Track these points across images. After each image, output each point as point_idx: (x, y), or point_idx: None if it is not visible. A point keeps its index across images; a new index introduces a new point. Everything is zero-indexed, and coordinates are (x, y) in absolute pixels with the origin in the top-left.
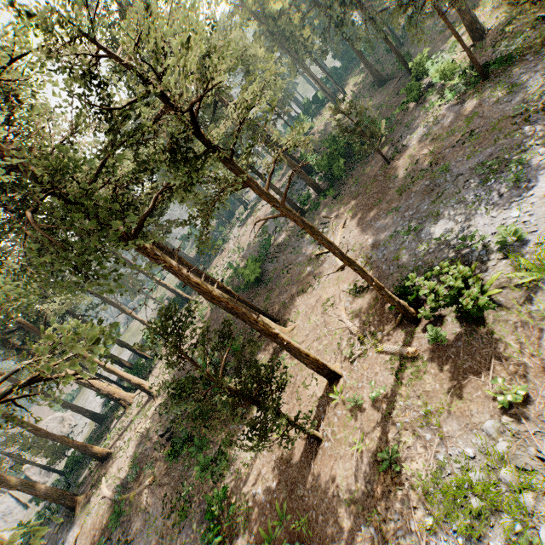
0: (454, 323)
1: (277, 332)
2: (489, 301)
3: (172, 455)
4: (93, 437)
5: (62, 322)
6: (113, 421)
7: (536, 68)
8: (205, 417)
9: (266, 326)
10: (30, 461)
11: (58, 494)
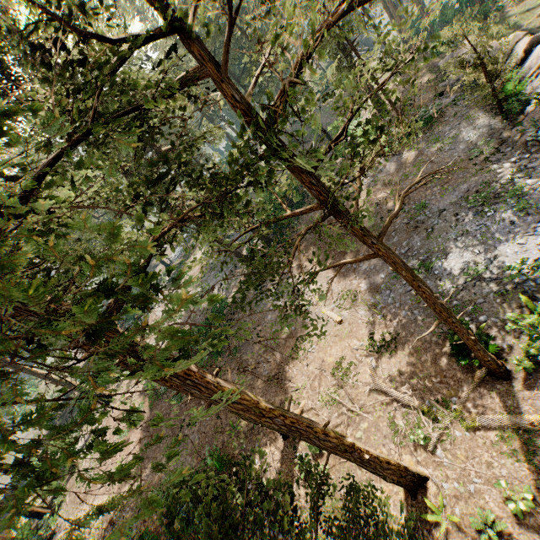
0: None
1: (352, 442)
2: None
3: None
4: None
5: None
6: None
7: (462, 125)
8: None
9: (338, 437)
10: None
11: None
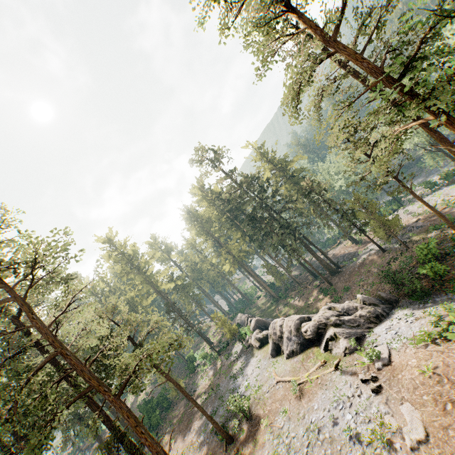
0: (245, 425)
1: None
2: (251, 408)
3: None
4: None
5: None
6: None
7: (234, 348)
8: None
9: None
10: None
11: None
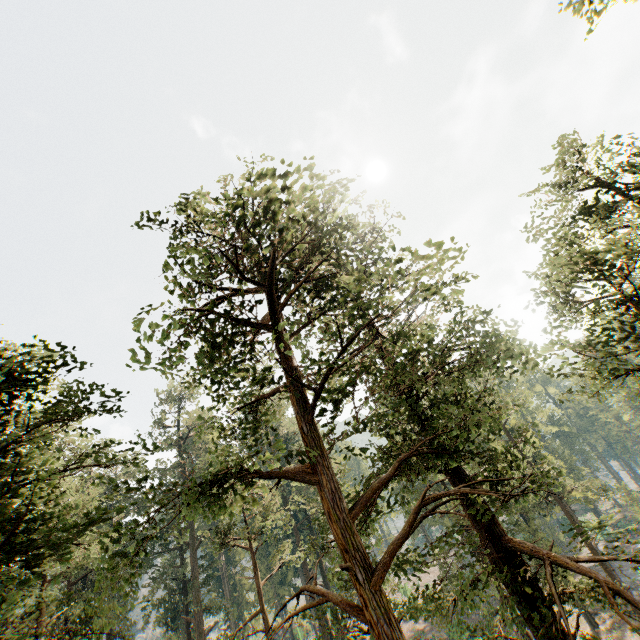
0: None
1: None
2: None
3: None
4: None
5: None
6: None
7: None
8: None
9: None
10: None
11: None
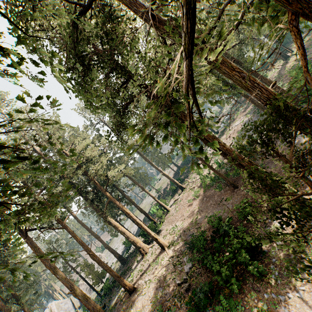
0: None
1: None
2: None
3: (196, 307)
4: (118, 272)
5: (112, 191)
6: (133, 263)
7: None
8: (230, 276)
9: None
10: (84, 279)
11: (100, 311)
